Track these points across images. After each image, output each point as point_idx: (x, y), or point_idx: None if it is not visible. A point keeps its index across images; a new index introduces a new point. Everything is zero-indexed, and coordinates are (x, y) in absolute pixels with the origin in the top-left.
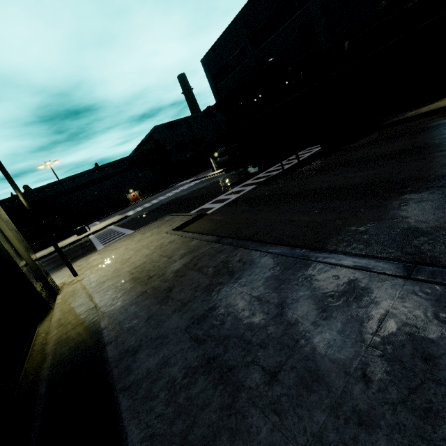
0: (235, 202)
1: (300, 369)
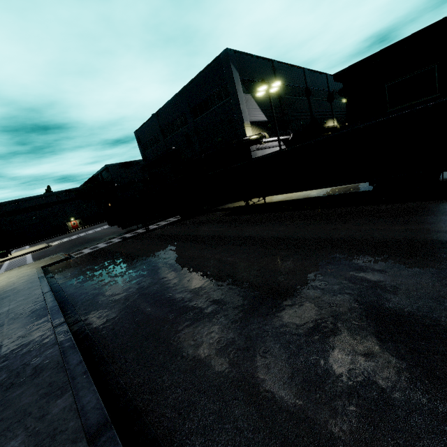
0: (94, 251)
1: None
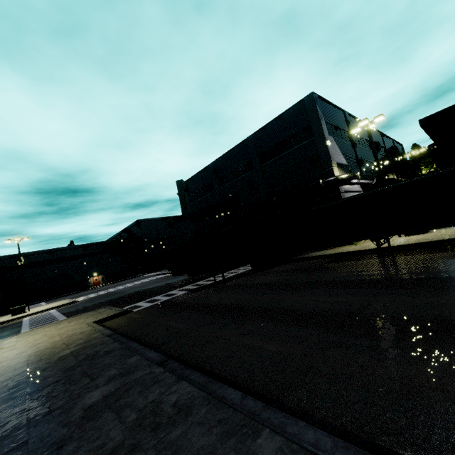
0: (160, 304)
1: (66, 408)
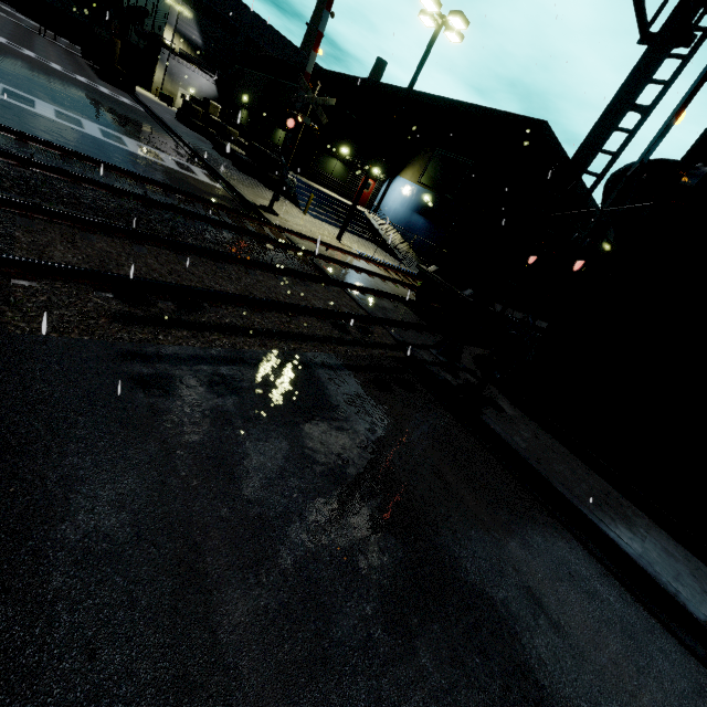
0: None
1: None
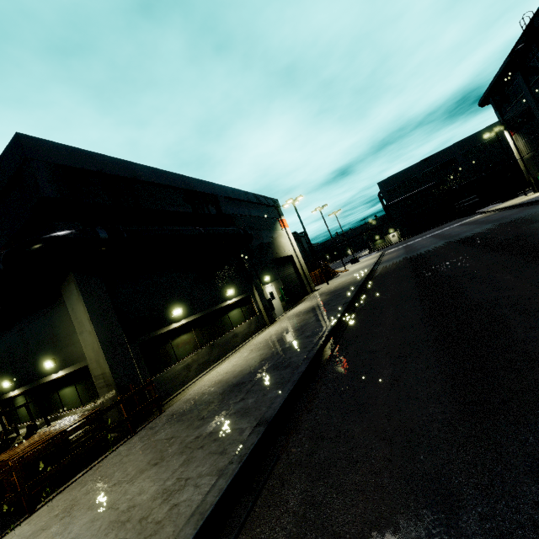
0: None
1: None
